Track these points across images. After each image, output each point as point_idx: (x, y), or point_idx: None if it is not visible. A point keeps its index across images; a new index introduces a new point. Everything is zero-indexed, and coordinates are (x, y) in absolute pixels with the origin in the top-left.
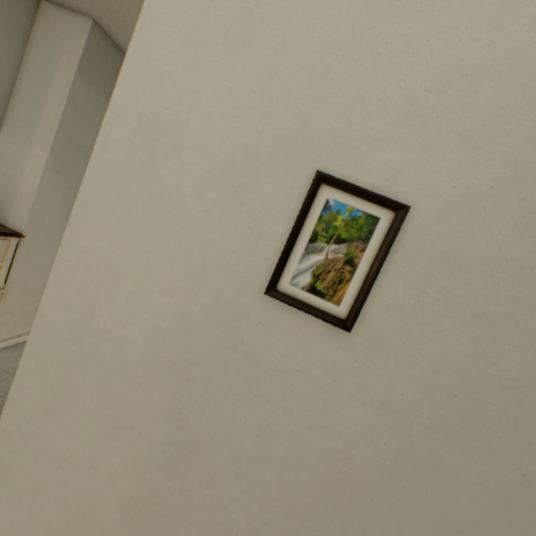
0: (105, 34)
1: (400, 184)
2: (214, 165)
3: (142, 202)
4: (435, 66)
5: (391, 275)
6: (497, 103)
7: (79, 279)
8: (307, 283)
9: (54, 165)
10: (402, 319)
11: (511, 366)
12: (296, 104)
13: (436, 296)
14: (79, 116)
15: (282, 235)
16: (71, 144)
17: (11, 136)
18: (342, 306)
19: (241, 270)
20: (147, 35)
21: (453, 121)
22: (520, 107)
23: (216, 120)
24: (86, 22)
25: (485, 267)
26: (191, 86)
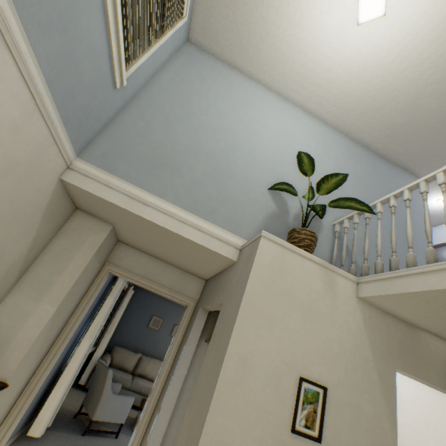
0: (114, 229)
1: (322, 377)
2: (267, 375)
3: (241, 395)
4: (322, 337)
5: (326, 414)
6: (337, 349)
7: (213, 443)
8: (304, 423)
9: (55, 314)
10: (333, 432)
11: (363, 443)
12: (290, 350)
13: (339, 419)
14: (82, 277)
15: (293, 403)
16: (70, 296)
17: (22, 293)
18: (316, 431)
19: (281, 422)
20: (240, 323)
21: (330, 355)
22: (342, 350)
23: (266, 356)
24: (108, 226)
25: (348, 405)
26: (256, 343)
